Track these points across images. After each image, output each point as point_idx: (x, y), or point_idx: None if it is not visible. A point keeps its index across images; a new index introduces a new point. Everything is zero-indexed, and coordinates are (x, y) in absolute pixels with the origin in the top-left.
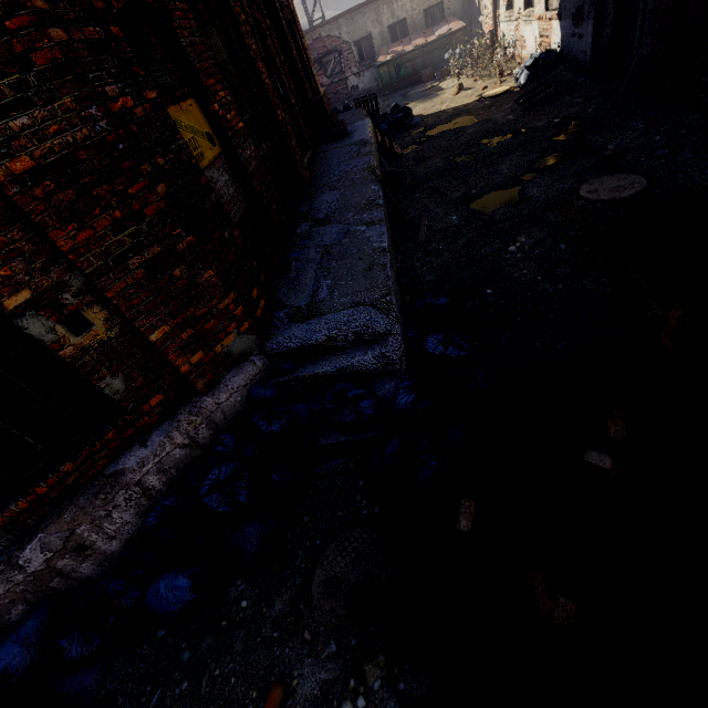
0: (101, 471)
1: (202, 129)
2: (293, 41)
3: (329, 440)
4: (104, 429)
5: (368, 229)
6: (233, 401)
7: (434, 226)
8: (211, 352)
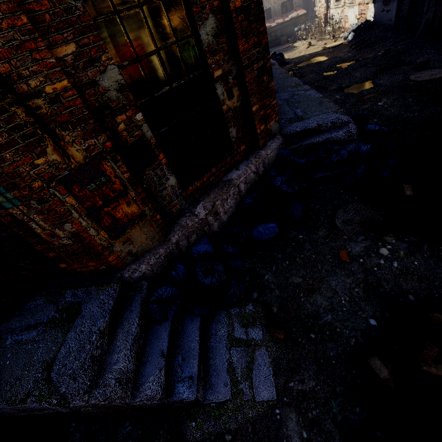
0: (220, 179)
1: None
2: None
3: (320, 175)
4: (226, 156)
5: (306, 92)
6: (272, 155)
7: None
8: (266, 127)
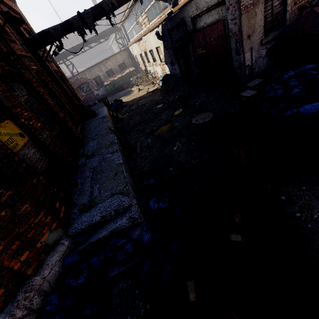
0: None
1: (16, 132)
2: (64, 83)
3: (114, 273)
4: None
5: (112, 155)
6: (54, 271)
7: (142, 145)
8: (34, 248)
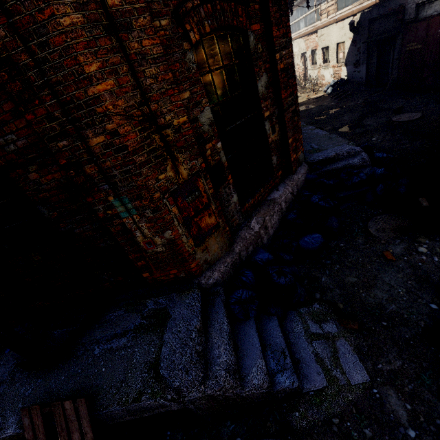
0: (265, 199)
1: None
2: None
3: (344, 194)
4: (269, 179)
5: (313, 131)
6: (302, 179)
7: None
8: (296, 156)
